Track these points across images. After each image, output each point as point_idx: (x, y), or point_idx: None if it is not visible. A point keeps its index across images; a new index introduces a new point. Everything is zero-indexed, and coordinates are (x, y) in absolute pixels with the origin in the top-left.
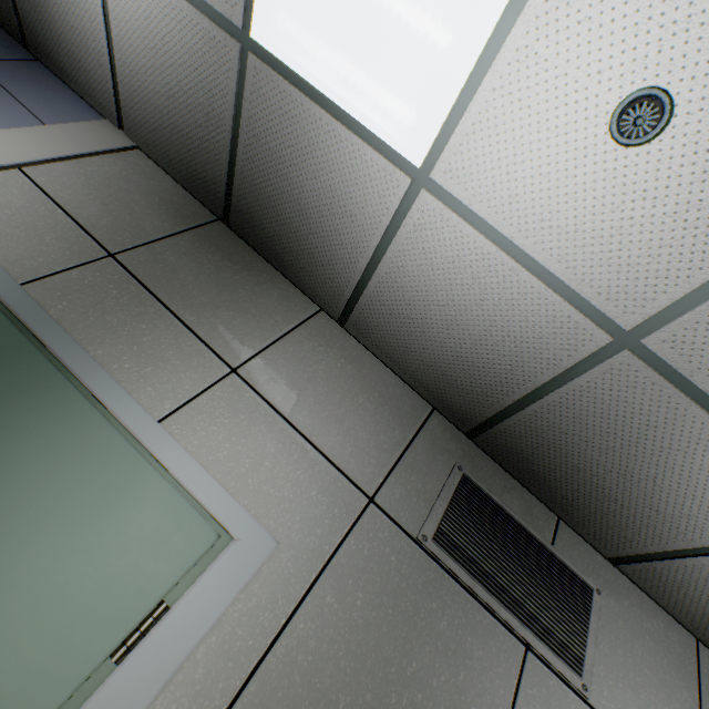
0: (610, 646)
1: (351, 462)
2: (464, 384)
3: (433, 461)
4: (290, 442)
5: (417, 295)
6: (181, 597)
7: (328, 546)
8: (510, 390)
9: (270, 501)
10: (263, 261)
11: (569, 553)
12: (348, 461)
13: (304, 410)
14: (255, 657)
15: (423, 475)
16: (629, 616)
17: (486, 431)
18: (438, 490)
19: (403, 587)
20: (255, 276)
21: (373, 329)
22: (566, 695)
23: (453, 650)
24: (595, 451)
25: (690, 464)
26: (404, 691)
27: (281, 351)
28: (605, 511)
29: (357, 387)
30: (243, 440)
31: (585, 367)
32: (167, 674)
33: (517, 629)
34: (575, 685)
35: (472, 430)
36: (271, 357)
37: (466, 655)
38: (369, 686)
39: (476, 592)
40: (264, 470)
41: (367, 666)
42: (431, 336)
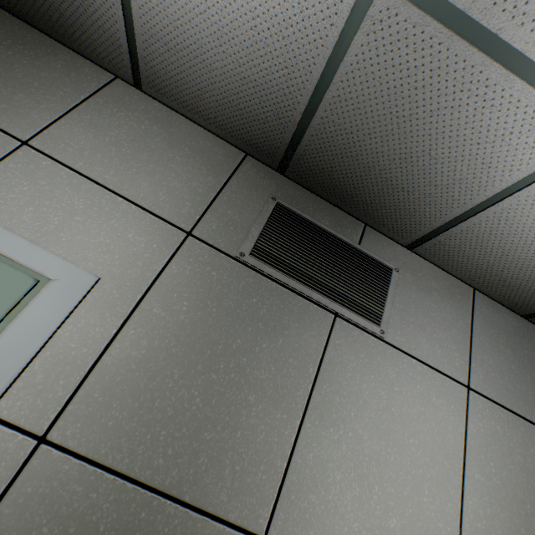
0: (405, 304)
1: (166, 207)
2: (258, 114)
3: (248, 197)
4: (100, 199)
5: (177, 8)
6: (5, 330)
7: (150, 274)
8: (295, 102)
9: (86, 248)
10: (39, 34)
11: (374, 248)
12: (163, 207)
13: (110, 170)
14: (91, 360)
15: (239, 209)
16: (422, 283)
17: (292, 160)
18: (254, 218)
19: (225, 292)
20: (32, 50)
21: (165, 80)
22: (367, 339)
23: (273, 327)
24: (378, 142)
25: (458, 121)
26: (231, 359)
27: (77, 121)
28: (397, 203)
29: (165, 144)
30: (47, 203)
31: (351, 36)
32: (4, 383)
33: (327, 305)
34: (374, 332)
35: (282, 165)
36: (66, 127)
37: (284, 328)
38: (200, 361)
39: (291, 285)
40: (75, 224)
41: (196, 349)
42: (211, 63)
